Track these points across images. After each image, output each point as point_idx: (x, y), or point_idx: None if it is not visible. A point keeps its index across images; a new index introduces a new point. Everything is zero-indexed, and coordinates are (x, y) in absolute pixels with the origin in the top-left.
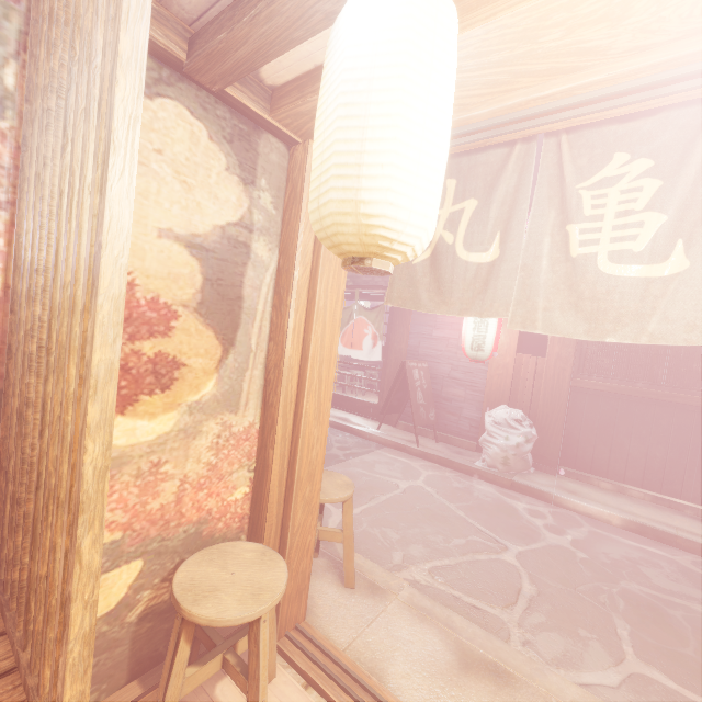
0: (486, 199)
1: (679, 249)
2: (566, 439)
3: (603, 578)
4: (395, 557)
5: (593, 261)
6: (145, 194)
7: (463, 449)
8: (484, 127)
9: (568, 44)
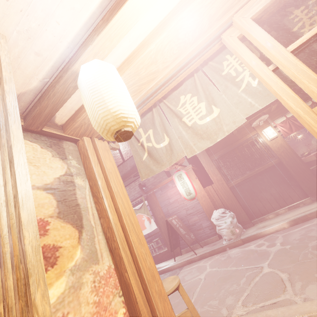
0: (154, 127)
1: (214, 108)
2: (244, 208)
3: (302, 248)
4: (223, 312)
5: (196, 123)
6: None
7: (214, 242)
8: (139, 104)
9: (148, 72)
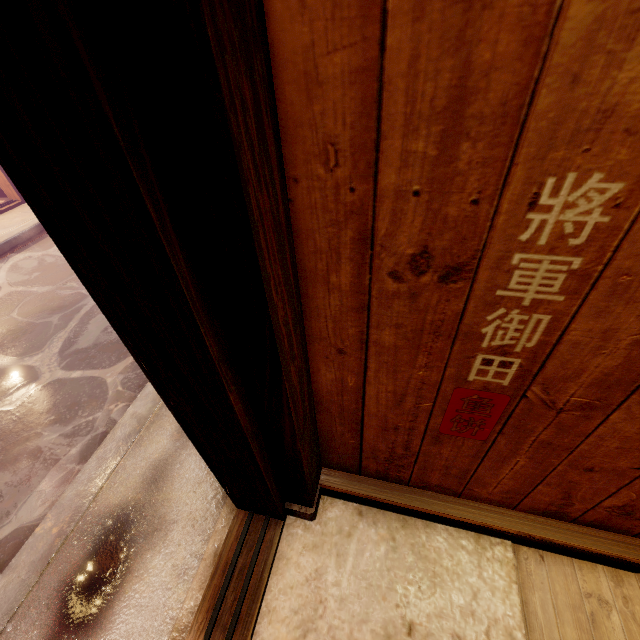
0: None
1: None
2: None
3: None
4: None
5: None
6: None
7: None
8: None
9: None
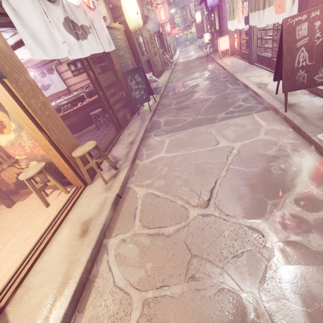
0: None
1: None
2: None
3: (238, 276)
4: (147, 181)
5: None
6: None
7: None
8: None
9: None
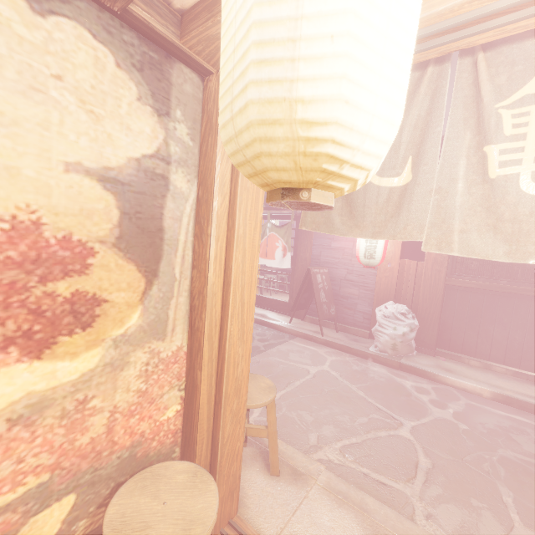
0: None
1: None
2: (441, 326)
3: (484, 447)
4: (311, 439)
5: (515, 182)
6: (45, 125)
7: (358, 336)
8: None
9: None
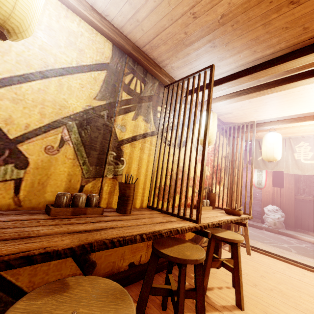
0: None
1: None
2: (296, 218)
3: None
4: None
5: (300, 160)
6: (221, 150)
7: (255, 222)
8: None
9: (292, 132)
